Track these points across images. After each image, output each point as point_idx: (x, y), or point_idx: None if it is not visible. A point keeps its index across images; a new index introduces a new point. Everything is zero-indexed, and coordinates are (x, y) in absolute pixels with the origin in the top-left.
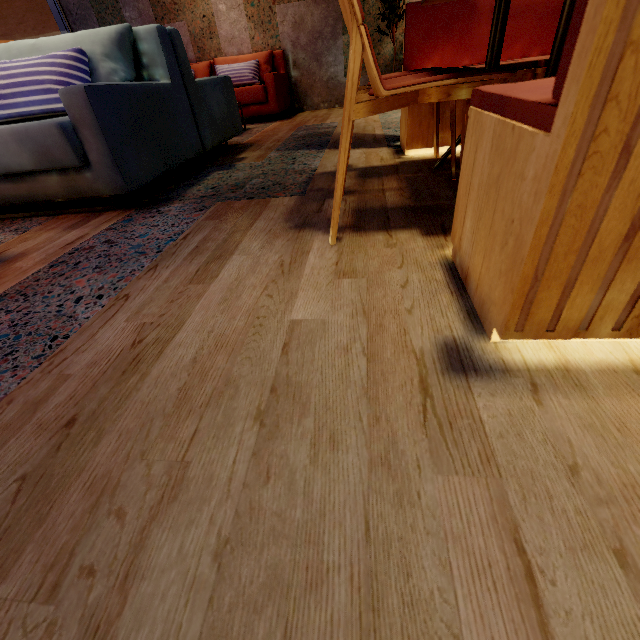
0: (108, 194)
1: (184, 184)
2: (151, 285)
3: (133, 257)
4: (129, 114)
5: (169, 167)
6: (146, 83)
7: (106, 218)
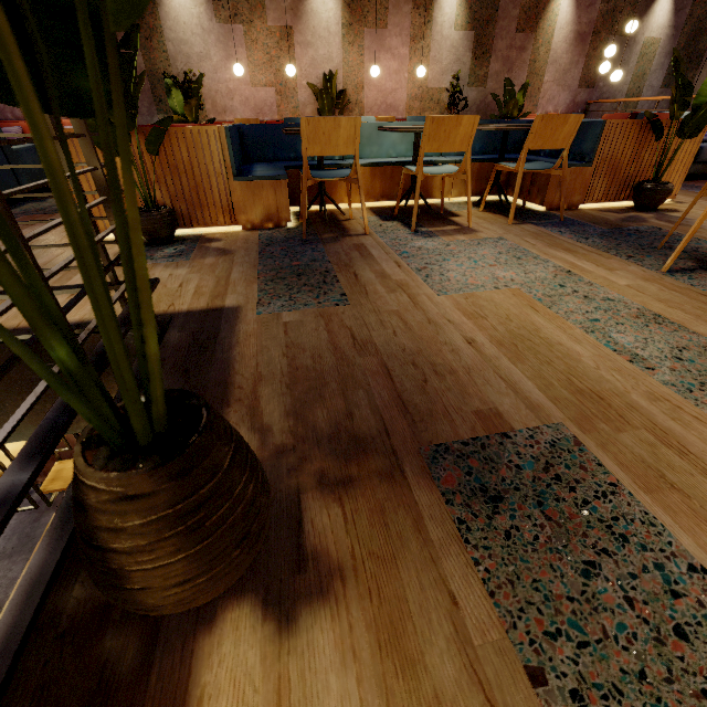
0: None
1: None
2: None
3: None
4: None
5: None
6: None
7: None
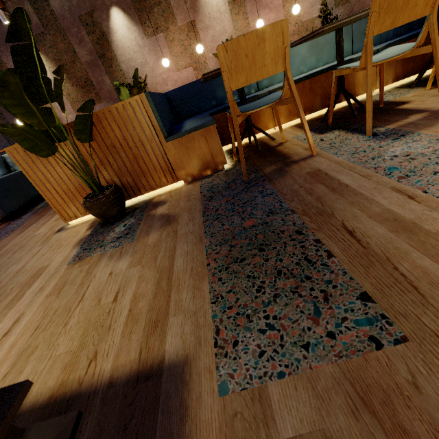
0: (0, 218)
1: (36, 205)
2: (5, 240)
3: (4, 235)
4: (3, 188)
5: (27, 200)
6: (10, 174)
7: (0, 226)
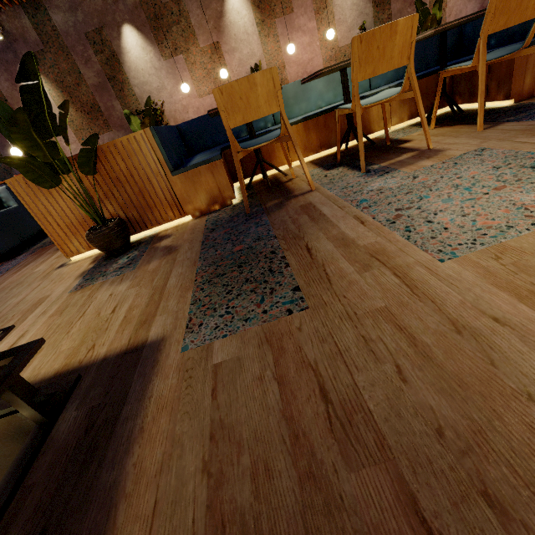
0: None
1: (33, 245)
2: None
3: None
4: None
5: (23, 240)
6: (3, 210)
7: None
